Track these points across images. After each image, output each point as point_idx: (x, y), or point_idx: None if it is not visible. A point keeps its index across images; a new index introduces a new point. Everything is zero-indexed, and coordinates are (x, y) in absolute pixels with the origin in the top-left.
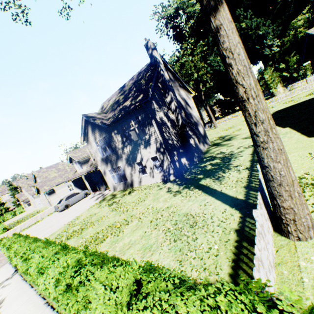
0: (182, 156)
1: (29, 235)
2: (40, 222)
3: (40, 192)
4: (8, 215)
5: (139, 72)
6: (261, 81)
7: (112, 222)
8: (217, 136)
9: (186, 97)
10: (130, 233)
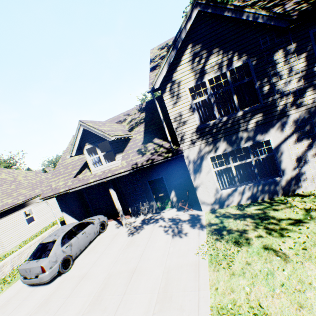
0: None
1: None
2: None
3: None
4: None
5: None
6: None
7: None
8: None
9: None
10: None
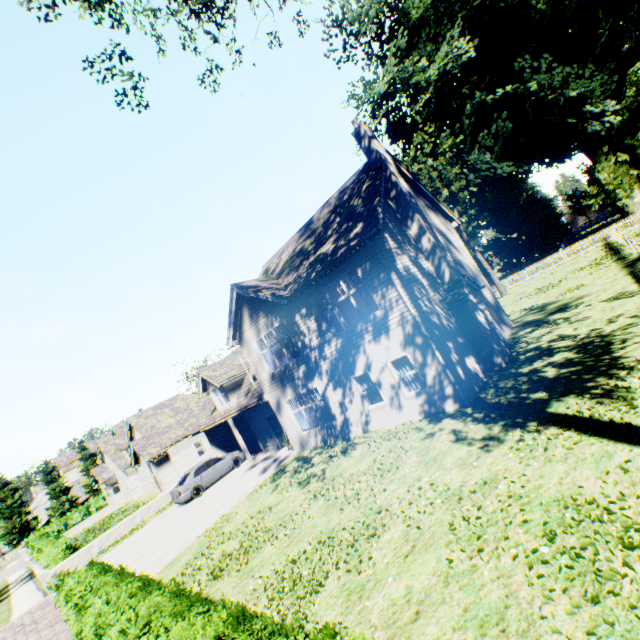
0: (465, 352)
1: (126, 569)
2: (141, 532)
3: (140, 461)
4: (75, 515)
5: (340, 190)
6: (592, 187)
7: (323, 528)
8: (520, 308)
9: (443, 228)
10: (398, 565)
